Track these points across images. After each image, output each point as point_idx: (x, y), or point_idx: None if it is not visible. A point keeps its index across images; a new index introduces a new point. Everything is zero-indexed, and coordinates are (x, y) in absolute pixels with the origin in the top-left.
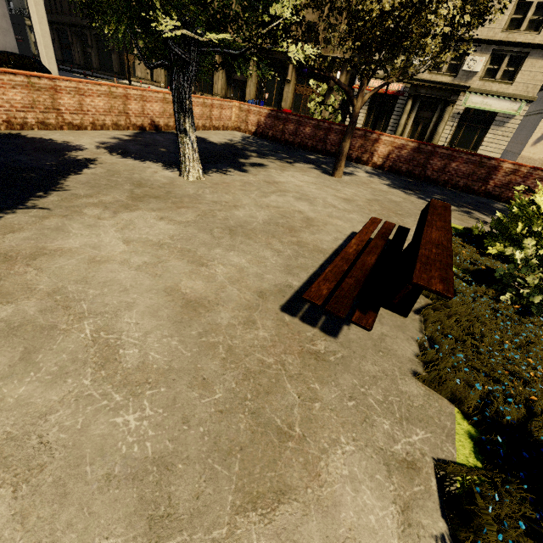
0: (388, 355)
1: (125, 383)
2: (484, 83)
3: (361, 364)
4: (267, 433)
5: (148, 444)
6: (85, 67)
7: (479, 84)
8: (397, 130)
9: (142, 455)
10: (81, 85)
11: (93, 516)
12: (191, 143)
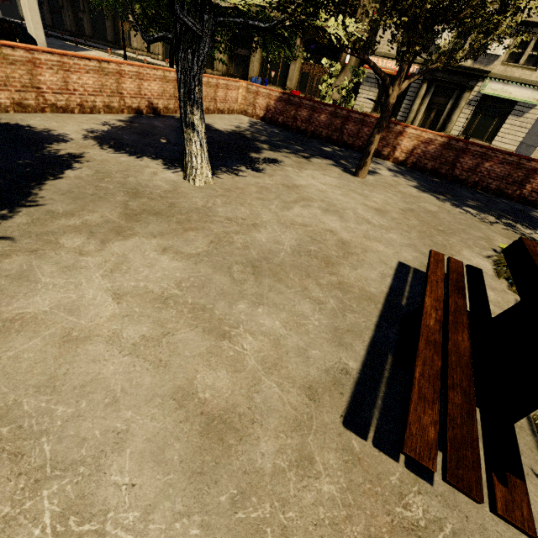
0: None
1: None
2: (505, 68)
3: None
4: None
5: None
6: (77, 34)
7: (501, 69)
8: (409, 116)
9: None
10: (66, 58)
11: None
12: (199, 141)
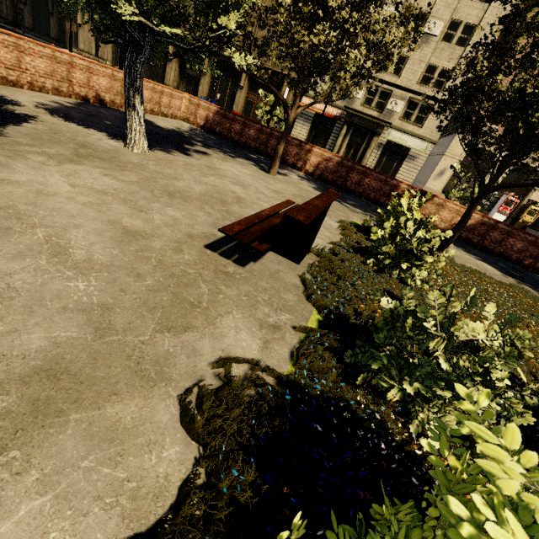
0: (278, 280)
1: (75, 267)
2: (402, 123)
3: (258, 282)
4: (183, 303)
5: (94, 297)
6: (14, 23)
7: (399, 123)
8: (334, 149)
9: (90, 302)
10: (22, 42)
11: (54, 323)
12: (138, 118)
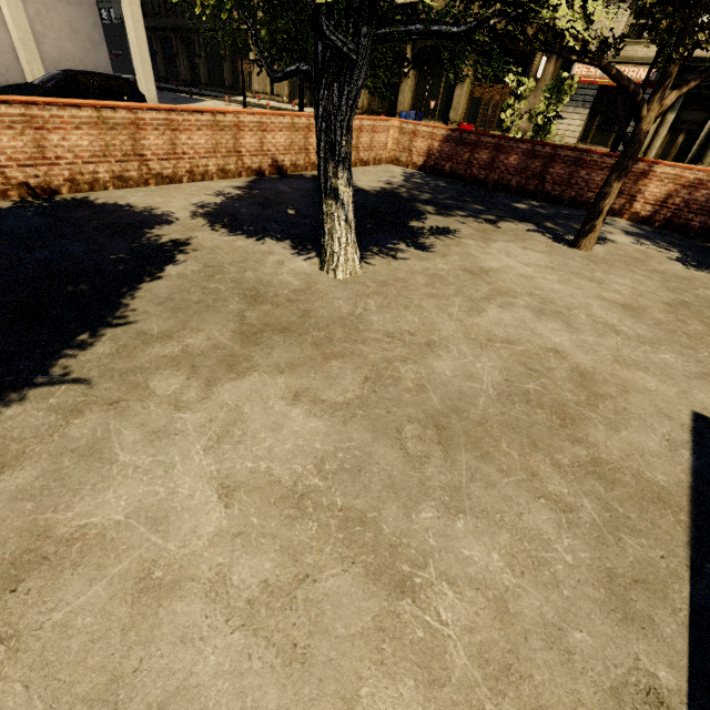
0: None
1: None
2: None
3: None
4: None
5: None
6: (192, 83)
7: None
8: None
9: None
10: (174, 114)
11: None
12: (344, 215)
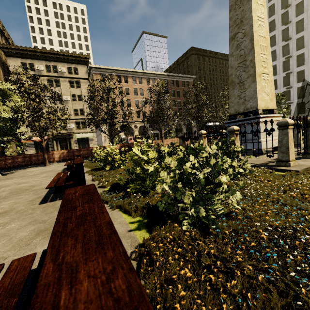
0: None
1: (47, 179)
2: (78, 130)
3: None
4: None
5: None
6: None
7: (77, 131)
8: None
9: None
10: None
11: None
12: None
